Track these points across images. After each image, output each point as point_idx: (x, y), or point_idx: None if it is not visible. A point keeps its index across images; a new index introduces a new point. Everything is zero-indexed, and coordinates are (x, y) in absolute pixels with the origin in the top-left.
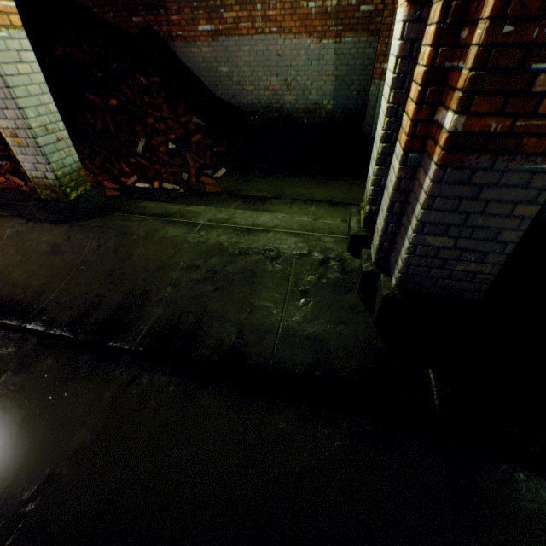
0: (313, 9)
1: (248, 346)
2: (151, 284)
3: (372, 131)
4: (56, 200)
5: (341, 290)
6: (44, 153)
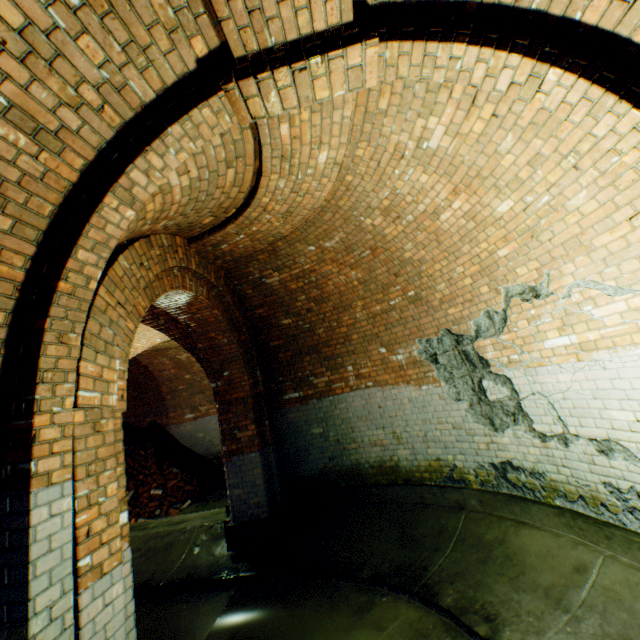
0: None
1: (155, 578)
2: None
3: None
4: None
5: (218, 538)
6: None
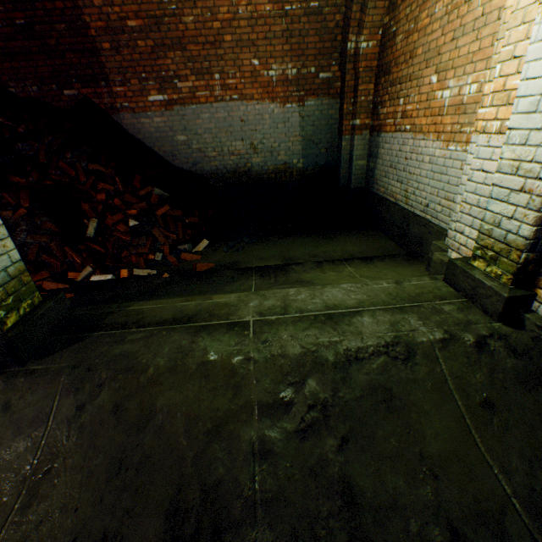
0: (274, 77)
1: None
2: (213, 466)
3: (352, 182)
4: None
5: (534, 385)
6: None
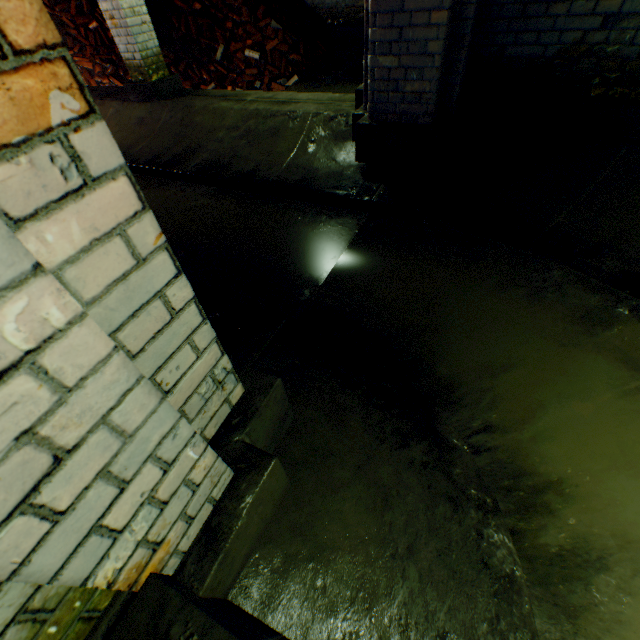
0: None
1: (260, 172)
2: (204, 142)
3: None
4: (142, 83)
5: (341, 140)
6: (133, 34)
